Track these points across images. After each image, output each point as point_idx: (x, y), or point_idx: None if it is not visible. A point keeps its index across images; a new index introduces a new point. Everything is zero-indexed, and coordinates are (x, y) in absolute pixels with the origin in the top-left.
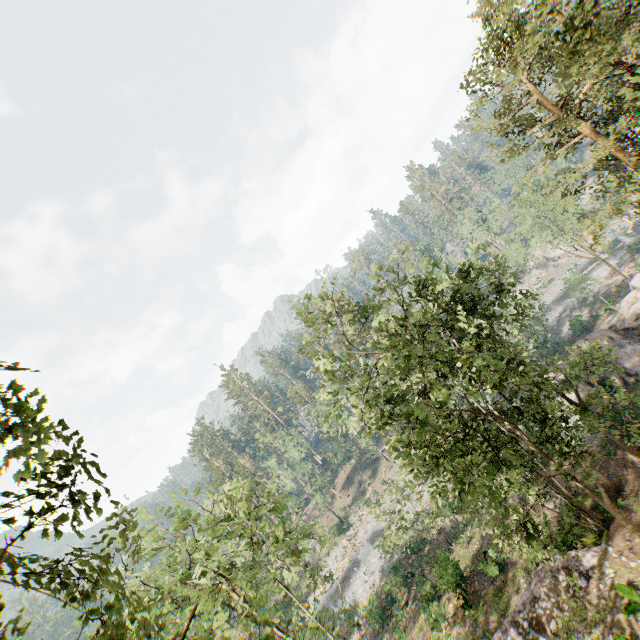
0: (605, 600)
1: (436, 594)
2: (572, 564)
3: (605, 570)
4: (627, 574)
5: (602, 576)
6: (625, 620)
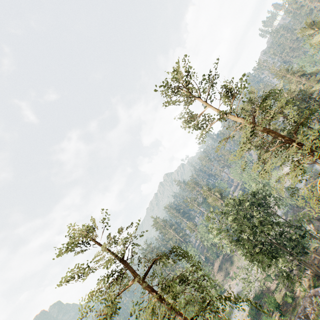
0: None
1: (270, 313)
2: (316, 293)
3: None
4: None
5: None
6: None
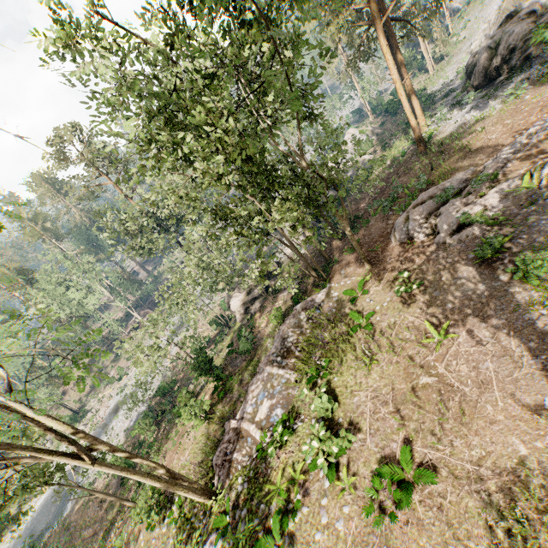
0: (335, 309)
1: (192, 397)
2: (309, 306)
3: (332, 295)
4: (347, 288)
5: (331, 299)
6: (351, 310)
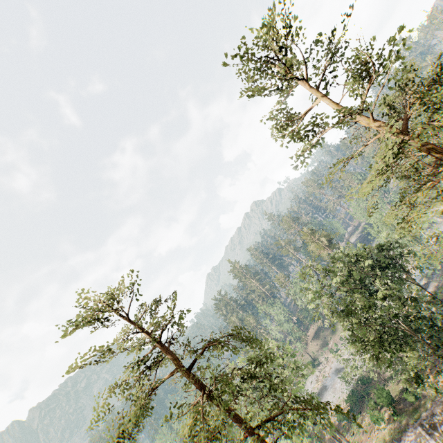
0: None
1: (377, 407)
2: None
3: None
4: None
5: None
6: None
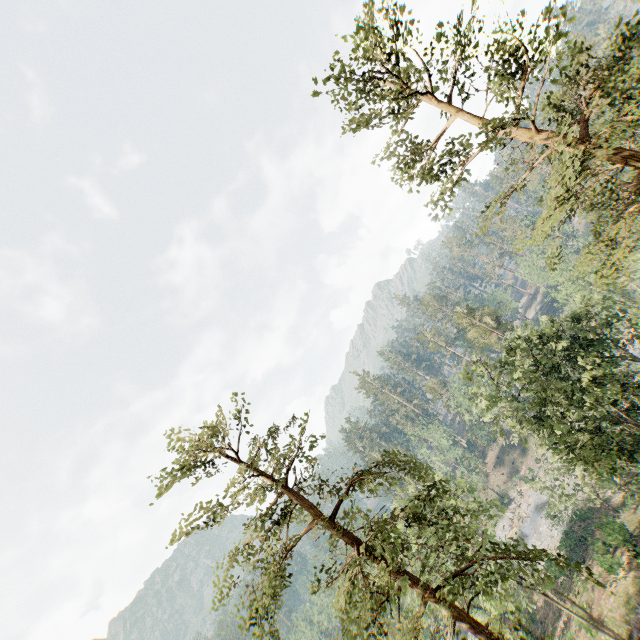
0: None
1: (608, 550)
2: None
3: None
4: None
5: None
6: None
